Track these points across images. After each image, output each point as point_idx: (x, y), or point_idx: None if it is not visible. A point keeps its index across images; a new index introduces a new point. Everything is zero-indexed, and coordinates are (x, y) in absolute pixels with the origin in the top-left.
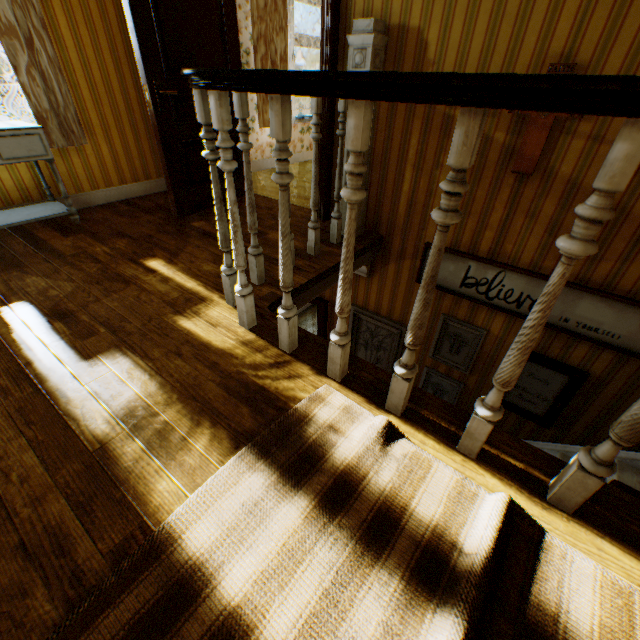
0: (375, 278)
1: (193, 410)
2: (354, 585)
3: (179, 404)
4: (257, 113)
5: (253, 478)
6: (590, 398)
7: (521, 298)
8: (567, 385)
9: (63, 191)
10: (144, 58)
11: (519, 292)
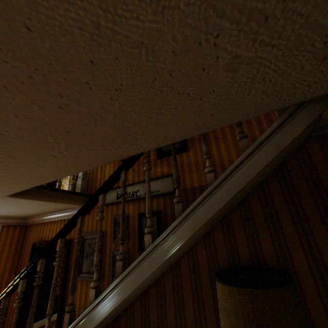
0: (91, 214)
1: None
2: None
3: None
4: None
5: None
6: (167, 221)
7: (133, 193)
8: (157, 219)
9: None
10: None
11: (132, 191)
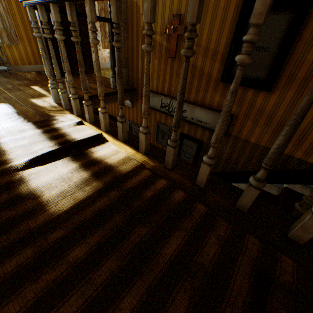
0: (135, 107)
1: (20, 116)
2: (39, 143)
3: (16, 115)
4: (102, 42)
5: (27, 127)
6: (205, 153)
7: None
8: (197, 148)
9: (5, 60)
10: None
11: None
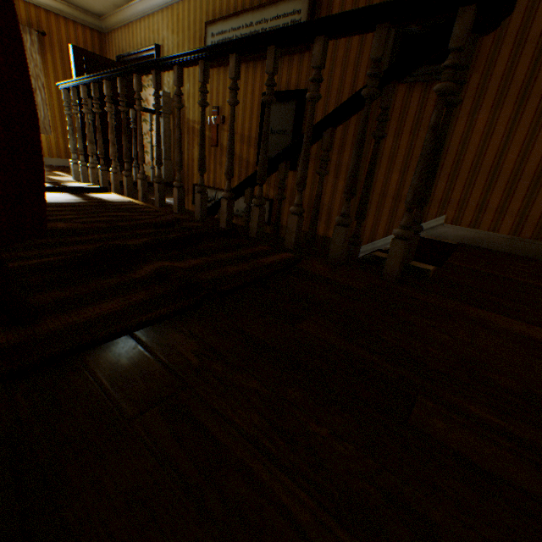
0: None
1: None
2: None
3: None
4: None
5: None
6: None
7: None
8: None
9: None
10: (80, 100)
11: None
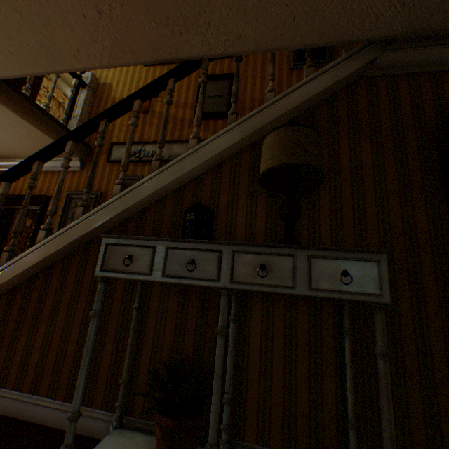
0: (86, 170)
1: None
2: None
3: None
4: None
5: None
6: None
7: (153, 153)
8: None
9: None
10: None
11: (152, 151)
